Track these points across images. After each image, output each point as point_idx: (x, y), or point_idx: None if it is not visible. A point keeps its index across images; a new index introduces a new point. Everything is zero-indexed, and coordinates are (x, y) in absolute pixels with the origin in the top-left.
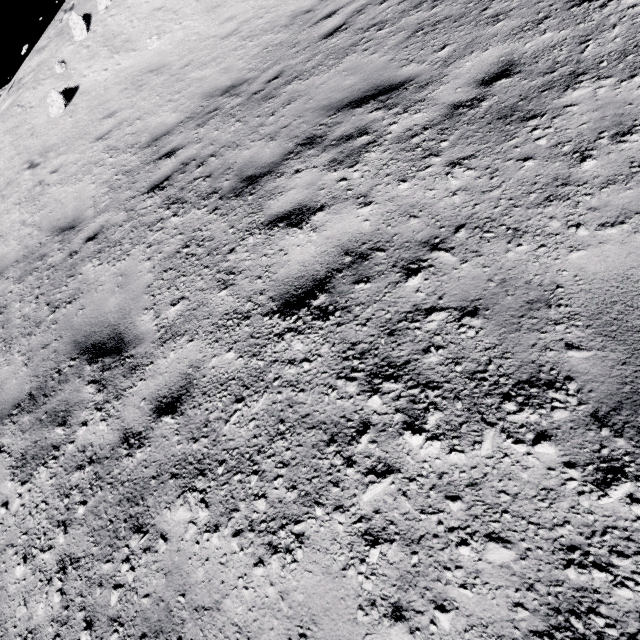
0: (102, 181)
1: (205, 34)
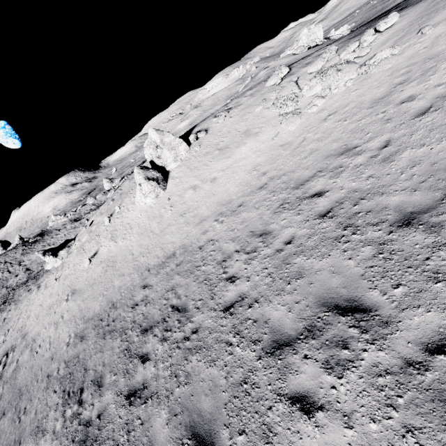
0: (70, 333)
1: (133, 248)
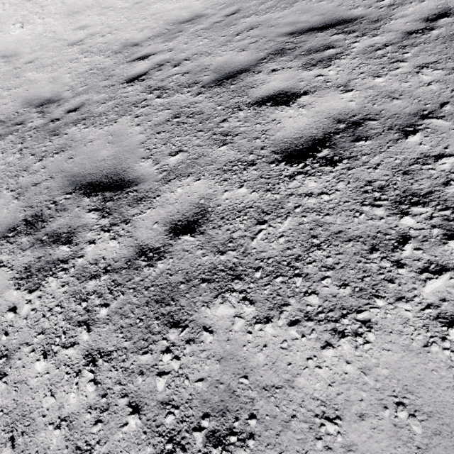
0: None
1: (60, 35)
